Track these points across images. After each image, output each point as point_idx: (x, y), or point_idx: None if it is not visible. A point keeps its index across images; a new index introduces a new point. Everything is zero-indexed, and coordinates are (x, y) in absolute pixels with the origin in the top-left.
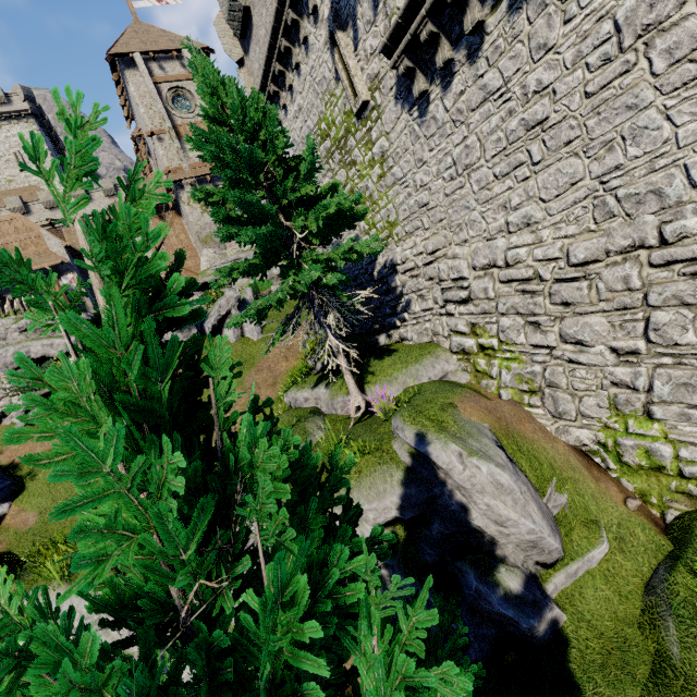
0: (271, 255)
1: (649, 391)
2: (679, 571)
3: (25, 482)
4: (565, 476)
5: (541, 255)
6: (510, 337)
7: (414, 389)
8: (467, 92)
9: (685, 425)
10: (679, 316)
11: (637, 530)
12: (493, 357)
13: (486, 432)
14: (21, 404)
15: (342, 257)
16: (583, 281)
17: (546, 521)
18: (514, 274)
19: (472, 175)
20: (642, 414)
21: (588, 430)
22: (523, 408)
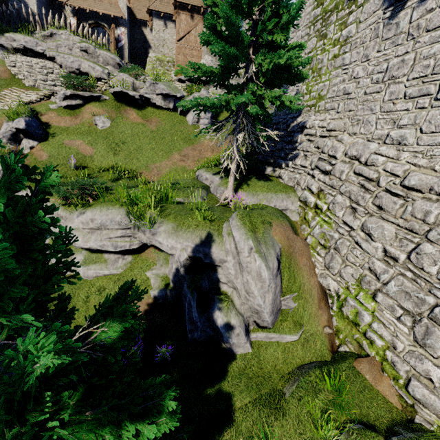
0: (228, 73)
1: (385, 284)
2: (320, 369)
3: (49, 137)
4: (303, 296)
5: (390, 168)
6: (335, 209)
7: (262, 206)
8: (435, 11)
9: (388, 313)
10: (438, 253)
11: (318, 342)
12: (318, 215)
13: (276, 248)
14: (62, 93)
15: (270, 99)
16: (401, 199)
17: (272, 306)
18: (365, 172)
19: (390, 86)
20: (371, 293)
21: (337, 284)
22: (309, 250)
